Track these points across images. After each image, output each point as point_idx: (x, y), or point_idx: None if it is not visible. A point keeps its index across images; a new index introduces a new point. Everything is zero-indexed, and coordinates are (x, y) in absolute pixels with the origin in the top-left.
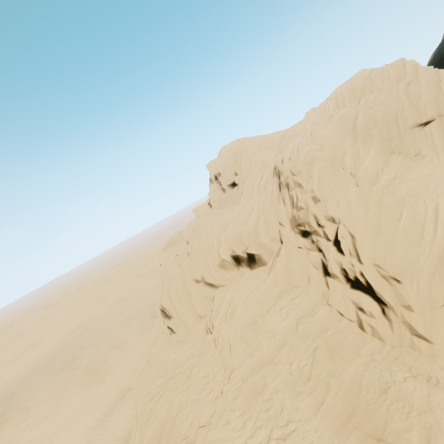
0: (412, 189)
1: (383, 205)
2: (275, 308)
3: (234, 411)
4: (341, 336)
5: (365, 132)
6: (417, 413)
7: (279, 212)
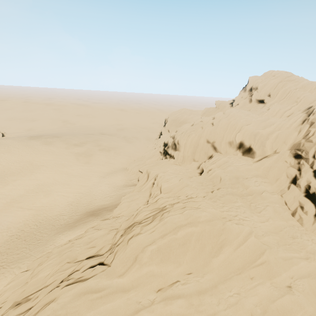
0: None
1: None
2: (252, 179)
3: (219, 200)
4: (282, 210)
5: None
6: (305, 251)
7: (290, 135)
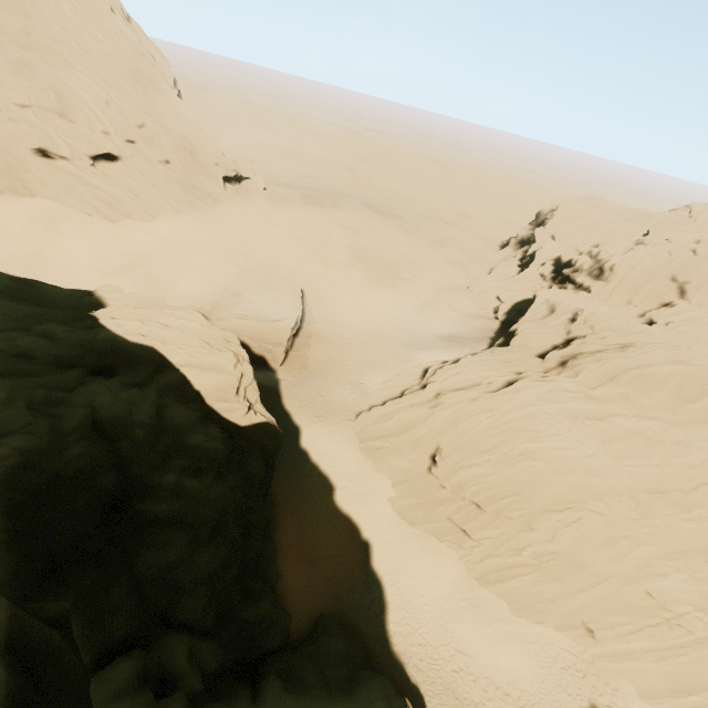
0: None
1: None
2: None
3: None
4: None
5: None
6: None
7: None
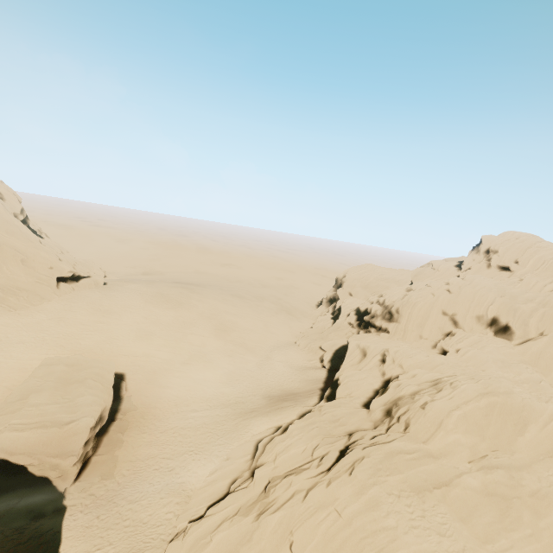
0: None
1: None
2: (521, 365)
3: None
4: None
5: None
6: None
7: None
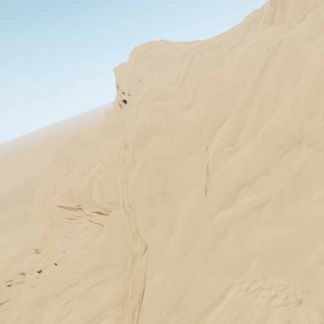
0: (275, 246)
1: (211, 256)
2: (67, 293)
3: None
4: None
5: (272, 90)
6: None
7: (117, 178)
